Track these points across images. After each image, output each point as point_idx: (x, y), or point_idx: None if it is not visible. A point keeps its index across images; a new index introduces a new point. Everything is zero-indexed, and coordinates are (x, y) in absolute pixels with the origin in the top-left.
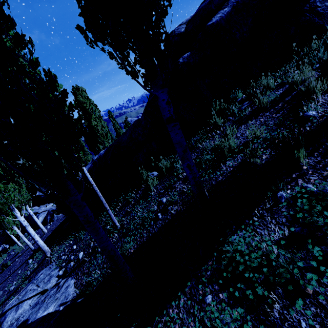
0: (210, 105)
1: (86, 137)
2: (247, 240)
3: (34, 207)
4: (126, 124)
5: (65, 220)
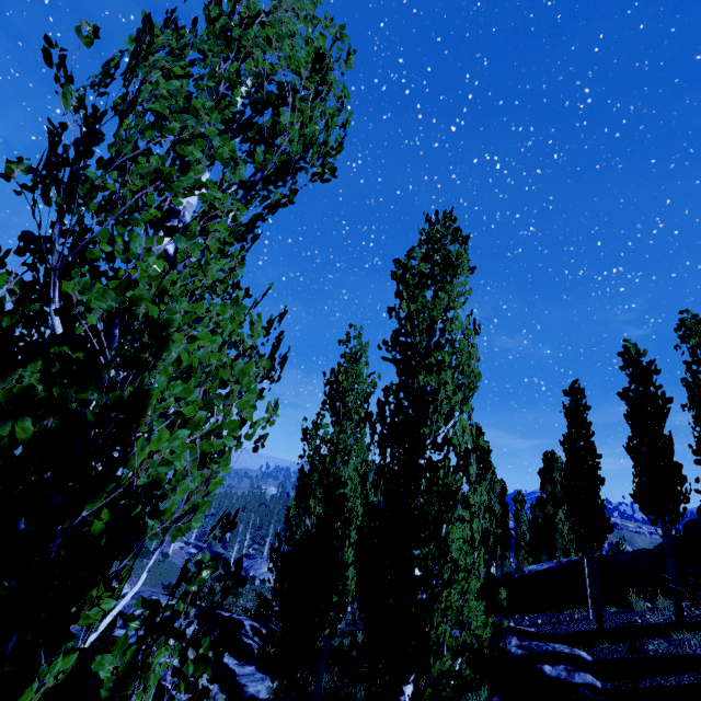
0: None
1: (532, 527)
2: (692, 632)
3: None
4: (618, 550)
5: None
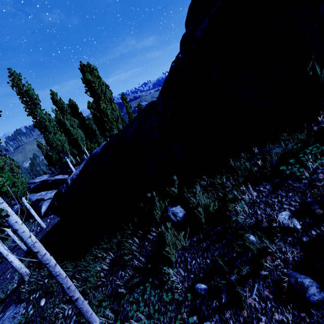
0: (321, 73)
1: (95, 121)
2: None
3: (41, 192)
4: (139, 108)
5: (61, 221)
